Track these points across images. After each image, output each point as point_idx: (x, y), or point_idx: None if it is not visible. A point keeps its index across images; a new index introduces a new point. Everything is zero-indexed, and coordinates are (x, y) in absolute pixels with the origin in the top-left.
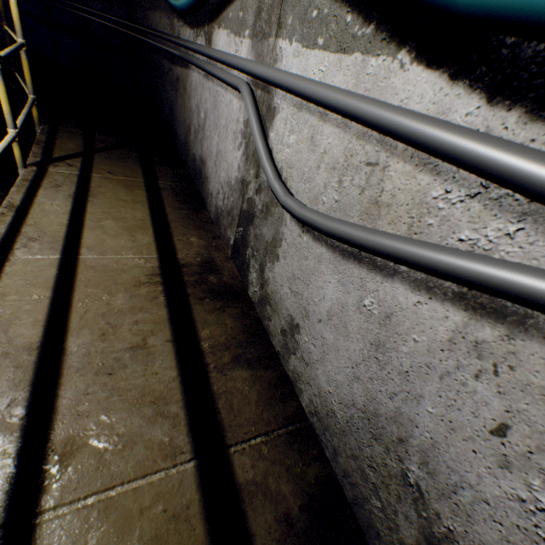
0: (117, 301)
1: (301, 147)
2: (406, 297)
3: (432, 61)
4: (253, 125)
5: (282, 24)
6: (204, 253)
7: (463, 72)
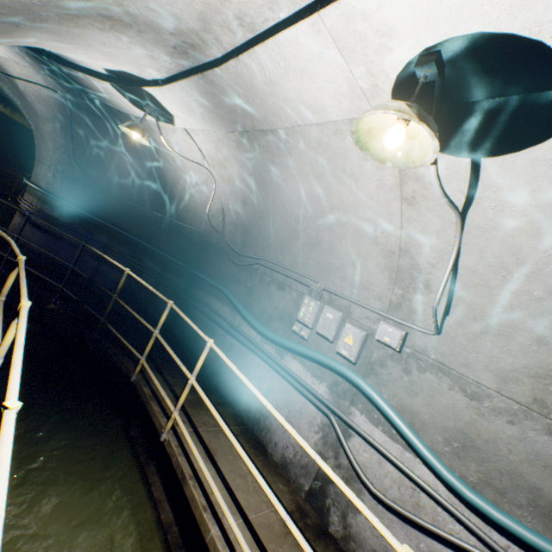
0: (286, 551)
1: (372, 461)
2: (437, 544)
3: (428, 468)
4: (343, 440)
5: (354, 402)
6: (292, 497)
7: (438, 477)
